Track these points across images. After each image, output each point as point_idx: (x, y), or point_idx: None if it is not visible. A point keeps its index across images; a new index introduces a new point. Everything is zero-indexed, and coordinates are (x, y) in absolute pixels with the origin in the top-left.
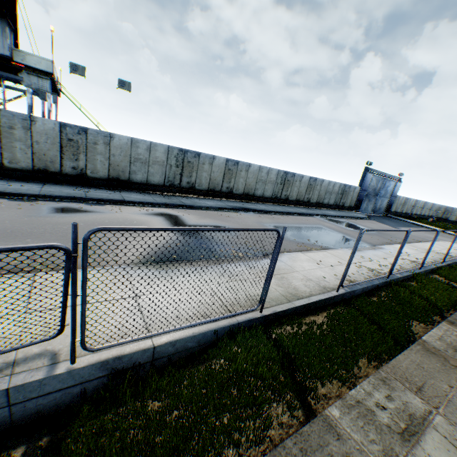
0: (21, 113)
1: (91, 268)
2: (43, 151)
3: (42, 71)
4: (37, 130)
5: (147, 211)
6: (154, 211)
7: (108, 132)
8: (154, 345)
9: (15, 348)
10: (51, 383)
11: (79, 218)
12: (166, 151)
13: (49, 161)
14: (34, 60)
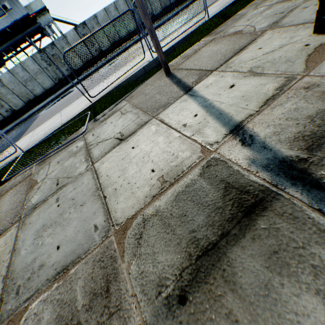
0: (60, 38)
1: (138, 56)
2: (80, 51)
3: (42, 10)
4: (70, 41)
5: (140, 43)
6: (143, 41)
7: (93, 16)
8: (172, 46)
9: (137, 63)
10: (151, 65)
11: (118, 61)
12: (124, 2)
13: (85, 55)
14: (34, 6)
